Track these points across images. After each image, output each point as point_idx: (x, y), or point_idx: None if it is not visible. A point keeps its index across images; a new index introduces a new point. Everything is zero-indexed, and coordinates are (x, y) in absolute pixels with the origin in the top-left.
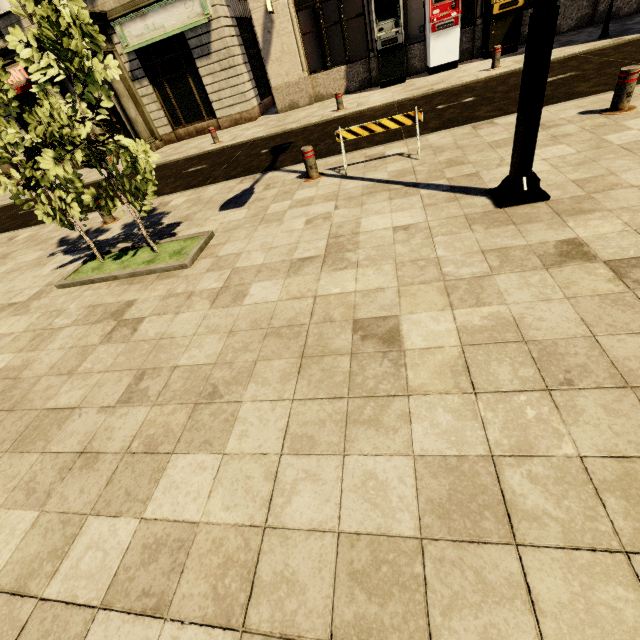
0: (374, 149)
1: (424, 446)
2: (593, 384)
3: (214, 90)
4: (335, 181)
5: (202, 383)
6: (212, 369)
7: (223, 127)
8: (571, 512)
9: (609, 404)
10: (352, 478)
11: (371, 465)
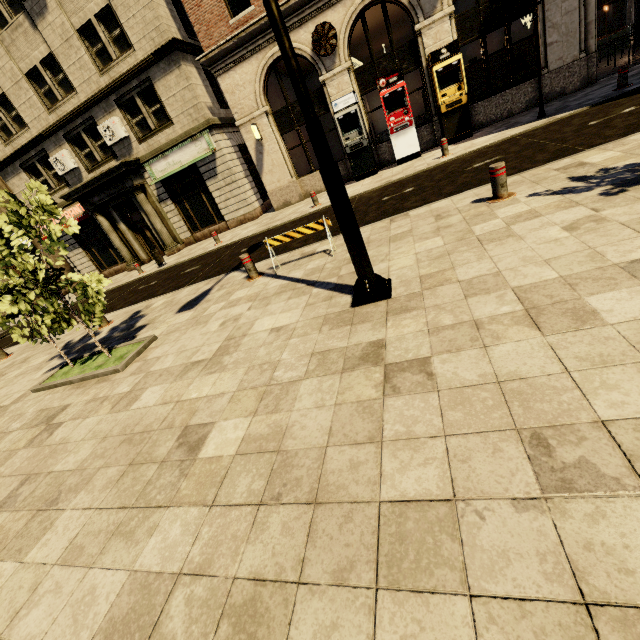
0: (312, 246)
1: (144, 561)
2: (293, 499)
3: (222, 200)
4: (266, 281)
5: (55, 489)
6: (69, 475)
7: (231, 227)
8: (190, 638)
9: (289, 521)
10: (80, 592)
11: (100, 579)
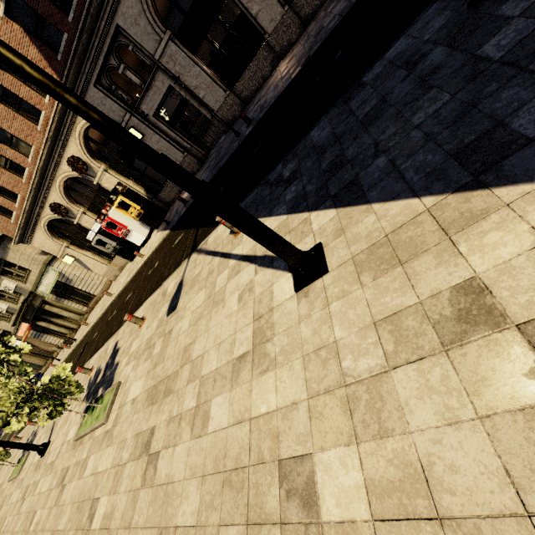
0: (75, 376)
1: None
2: None
3: (85, 288)
4: None
5: None
6: None
7: (102, 296)
8: None
9: None
10: None
11: None
